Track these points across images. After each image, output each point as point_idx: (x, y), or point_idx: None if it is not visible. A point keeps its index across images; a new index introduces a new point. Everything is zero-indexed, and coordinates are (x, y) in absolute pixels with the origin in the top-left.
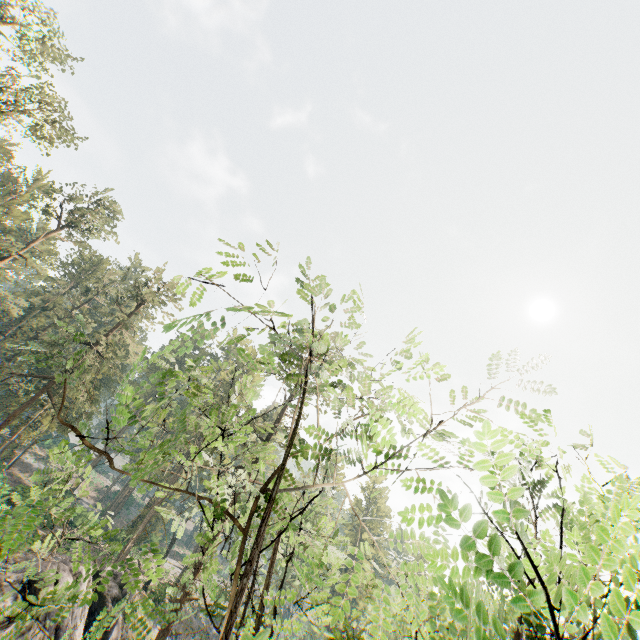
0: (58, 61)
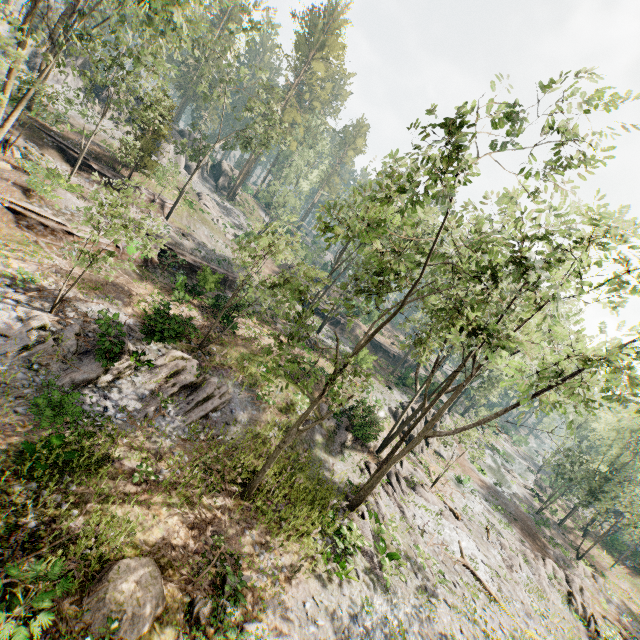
0: None
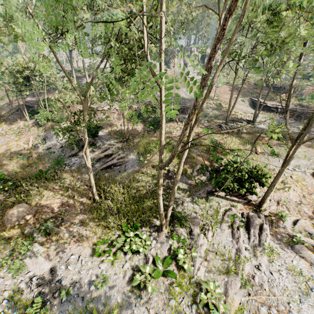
0: None
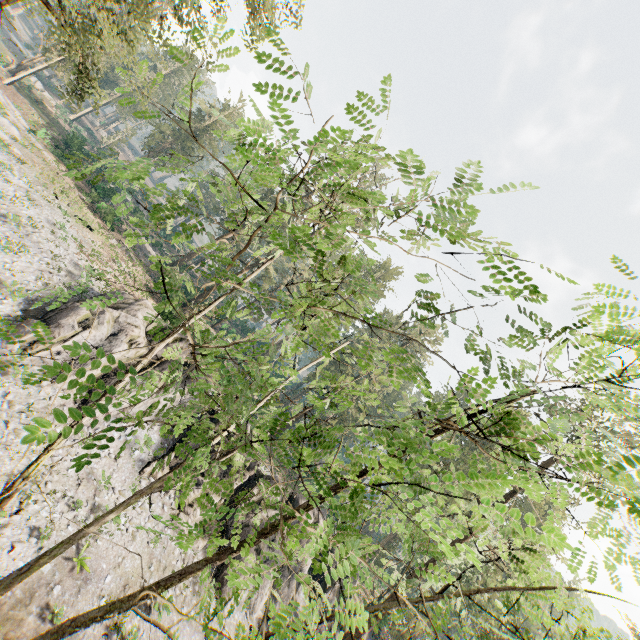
0: (378, 182)
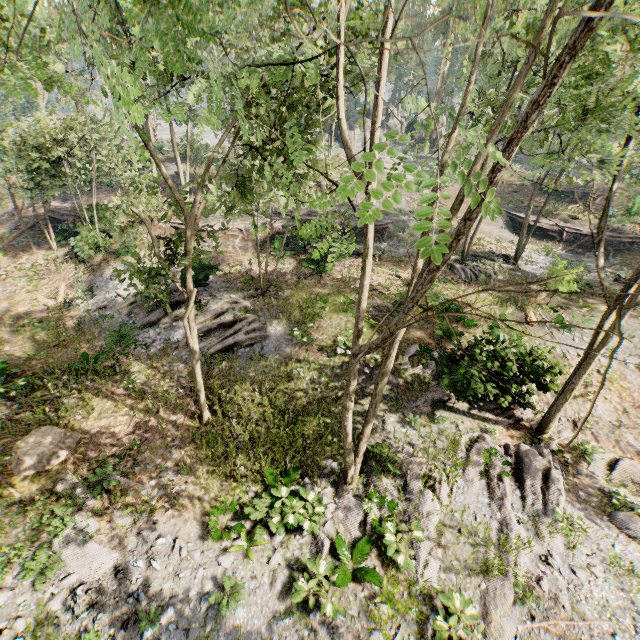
0: None
